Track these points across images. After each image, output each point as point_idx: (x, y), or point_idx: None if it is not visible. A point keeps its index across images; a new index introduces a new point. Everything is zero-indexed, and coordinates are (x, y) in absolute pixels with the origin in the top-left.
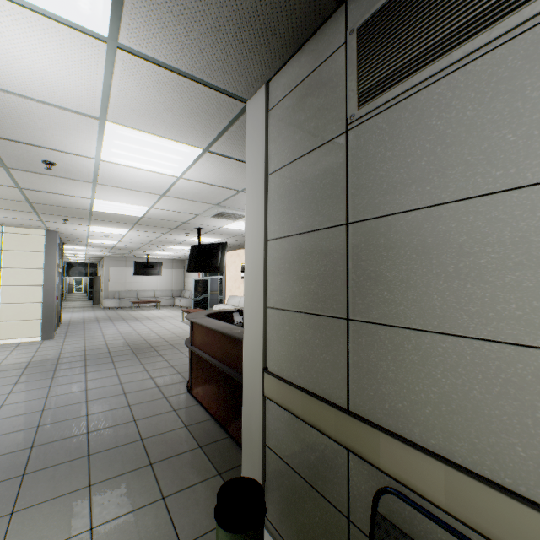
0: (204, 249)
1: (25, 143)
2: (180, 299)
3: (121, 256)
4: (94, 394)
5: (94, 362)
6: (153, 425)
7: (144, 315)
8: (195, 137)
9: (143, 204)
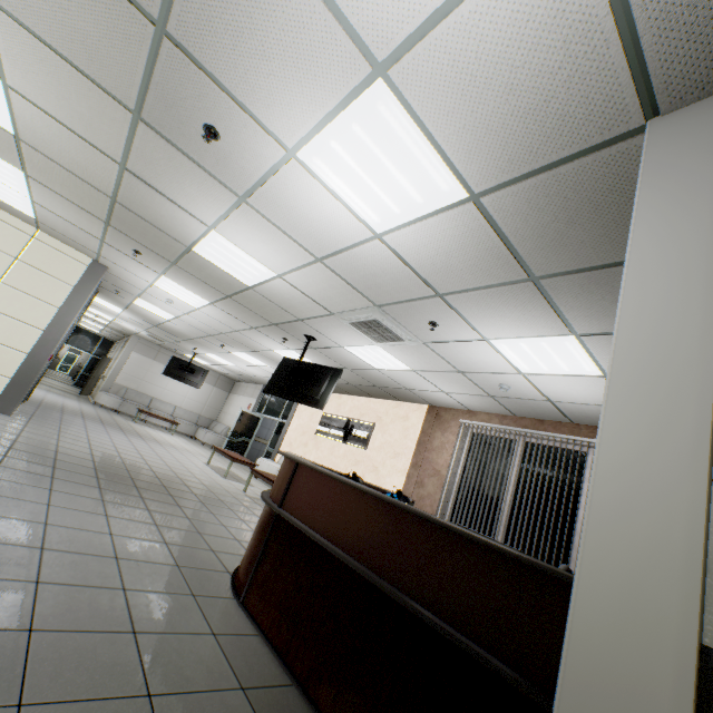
0: (304, 368)
1: (210, 76)
2: (207, 430)
3: (155, 343)
4: (58, 537)
5: (69, 476)
6: (174, 660)
7: (151, 434)
8: (487, 163)
9: (273, 265)
